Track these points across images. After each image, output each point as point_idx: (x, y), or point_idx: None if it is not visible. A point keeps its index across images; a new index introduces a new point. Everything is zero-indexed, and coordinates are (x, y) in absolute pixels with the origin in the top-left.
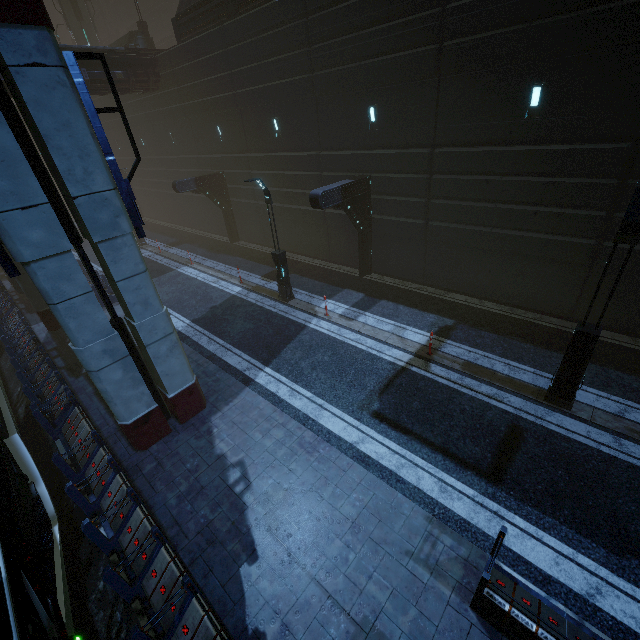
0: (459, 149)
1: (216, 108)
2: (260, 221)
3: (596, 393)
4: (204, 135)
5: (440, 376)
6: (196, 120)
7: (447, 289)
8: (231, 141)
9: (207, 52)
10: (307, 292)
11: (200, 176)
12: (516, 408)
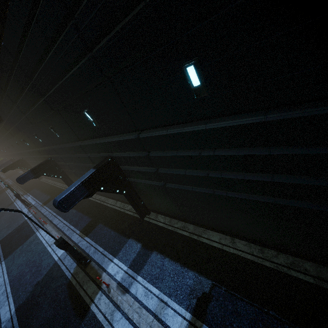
0: (154, 133)
1: (26, 125)
2: None
3: None
4: (34, 139)
5: None
6: (26, 132)
7: (204, 225)
8: (44, 141)
9: (2, 96)
10: (102, 249)
11: (34, 167)
12: None
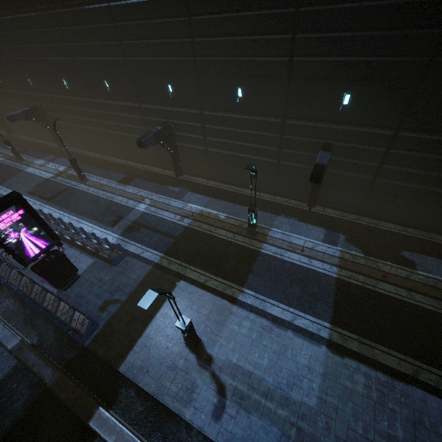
0: (59, 97)
1: None
2: (18, 123)
3: (98, 178)
4: None
5: (58, 180)
6: None
7: (89, 150)
8: None
9: None
10: (32, 157)
11: None
12: (72, 184)
